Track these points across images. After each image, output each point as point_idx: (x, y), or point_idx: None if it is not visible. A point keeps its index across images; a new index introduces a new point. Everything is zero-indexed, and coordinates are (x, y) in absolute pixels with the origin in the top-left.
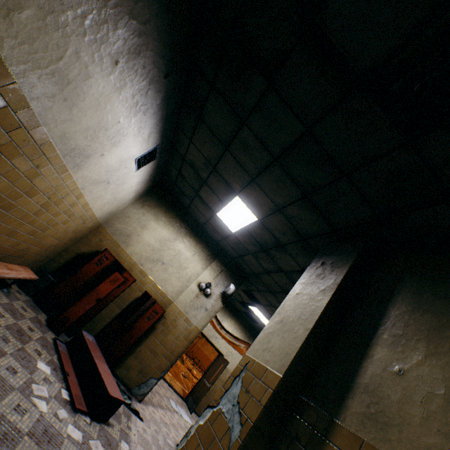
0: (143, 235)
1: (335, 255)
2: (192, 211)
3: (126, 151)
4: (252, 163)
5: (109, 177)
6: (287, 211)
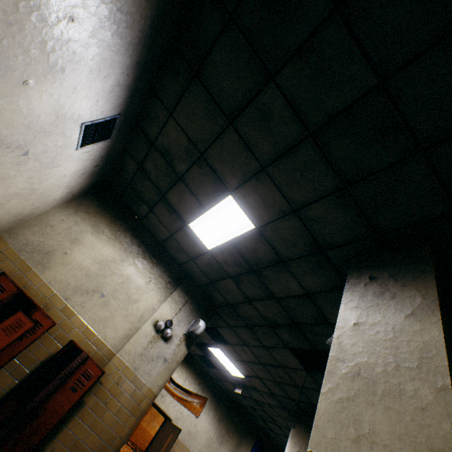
0: (74, 253)
1: (389, 266)
2: (149, 224)
3: (71, 99)
4: (269, 143)
5: (29, 141)
6: (308, 212)
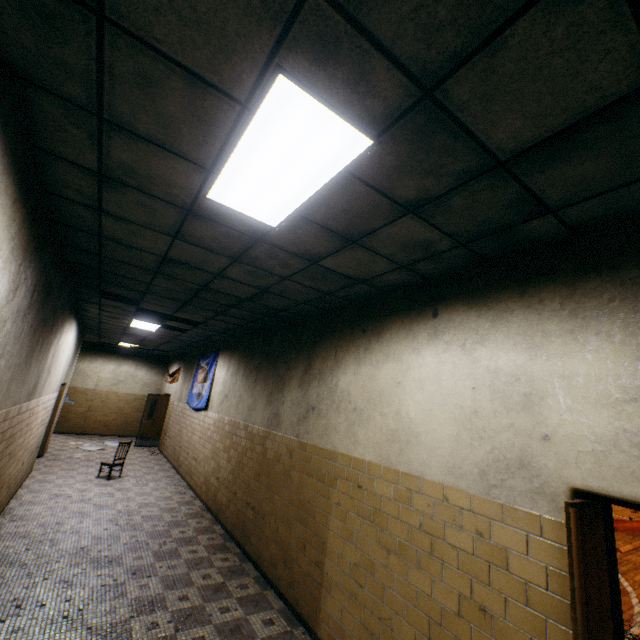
0: None
1: None
2: None
3: None
4: None
5: None
6: None
